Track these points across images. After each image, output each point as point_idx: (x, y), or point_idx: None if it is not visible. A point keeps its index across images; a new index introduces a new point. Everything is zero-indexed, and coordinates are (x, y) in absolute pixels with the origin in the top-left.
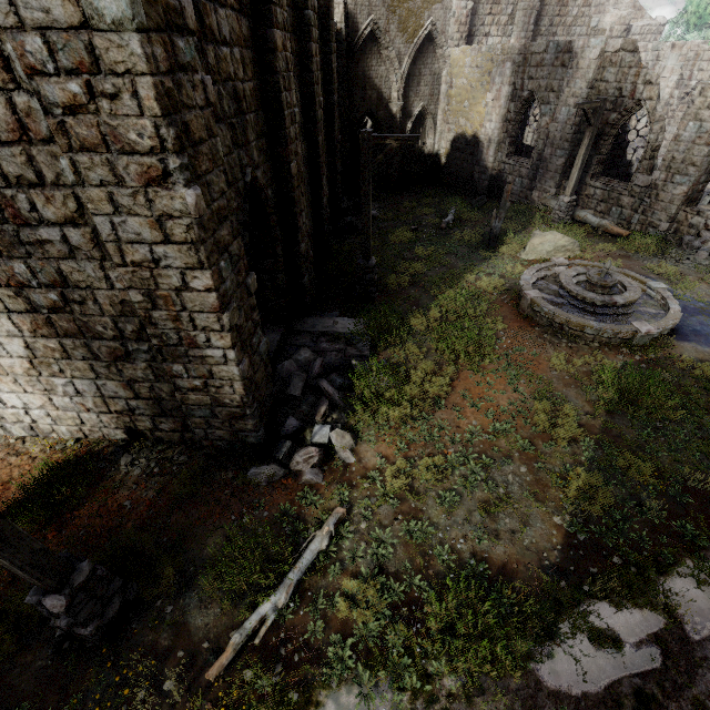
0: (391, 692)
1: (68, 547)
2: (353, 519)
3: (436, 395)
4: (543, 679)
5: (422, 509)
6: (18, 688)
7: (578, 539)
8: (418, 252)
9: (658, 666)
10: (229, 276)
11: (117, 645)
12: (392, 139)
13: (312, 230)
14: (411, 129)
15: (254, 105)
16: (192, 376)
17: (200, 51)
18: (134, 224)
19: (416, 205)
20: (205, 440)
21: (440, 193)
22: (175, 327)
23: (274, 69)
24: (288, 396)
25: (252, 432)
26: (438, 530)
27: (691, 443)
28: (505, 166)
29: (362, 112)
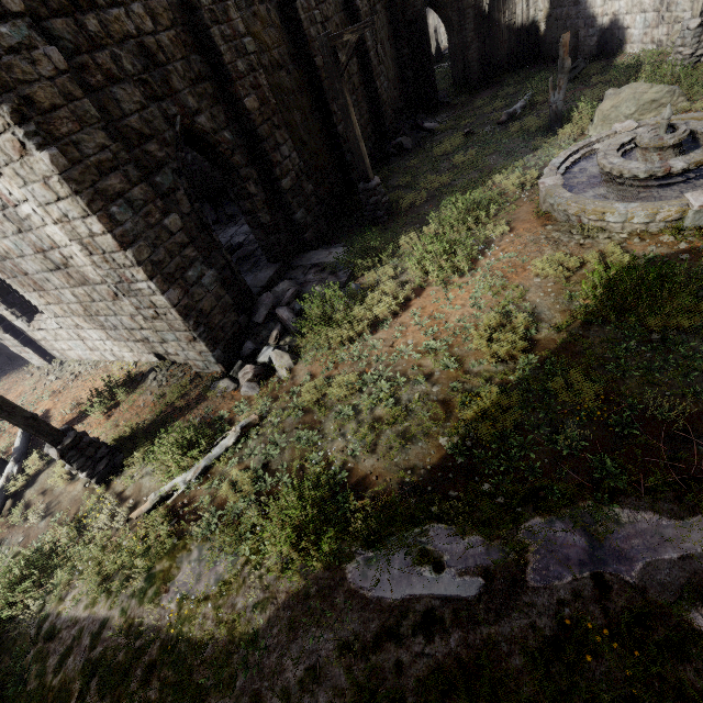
0: (229, 554)
1: (108, 429)
2: (265, 425)
3: (386, 316)
4: (342, 575)
5: (320, 421)
6: (63, 503)
7: (455, 462)
8: (455, 160)
9: (462, 594)
10: (129, 219)
11: (107, 489)
12: (348, 33)
13: (331, 162)
14: (490, 1)
15: (181, 53)
16: (146, 307)
17: (73, 24)
18: (38, 189)
19: (491, 101)
20: (189, 361)
21: (532, 75)
22: (111, 267)
23: (195, 7)
24: (255, 324)
25: (209, 352)
26: (325, 440)
27: (694, 359)
28: (620, 4)
29: (419, 4)
